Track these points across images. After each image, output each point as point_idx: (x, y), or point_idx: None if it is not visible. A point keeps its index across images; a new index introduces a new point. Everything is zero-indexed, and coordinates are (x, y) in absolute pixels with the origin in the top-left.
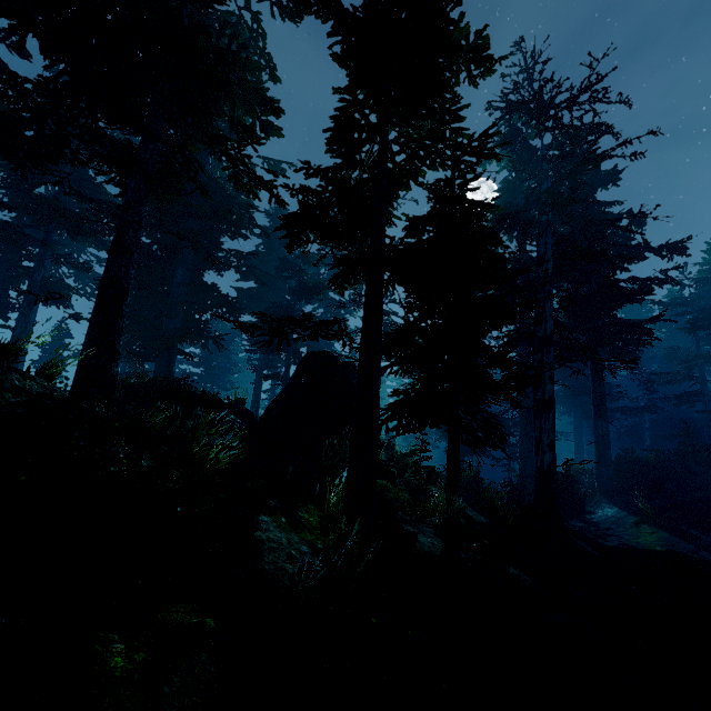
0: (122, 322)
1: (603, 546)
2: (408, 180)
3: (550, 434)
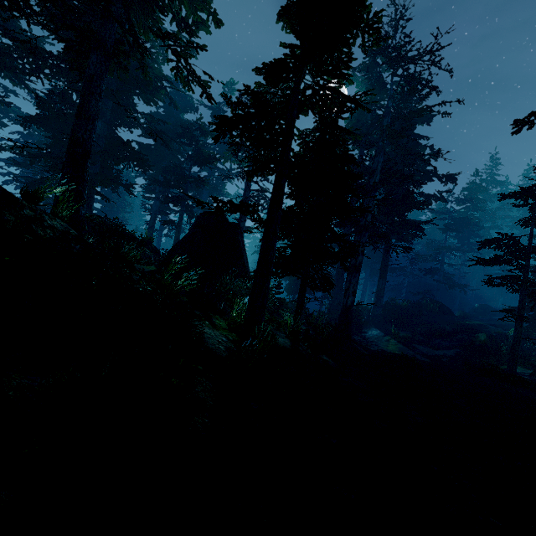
0: (87, 176)
1: (370, 349)
2: (308, 109)
3: (355, 286)
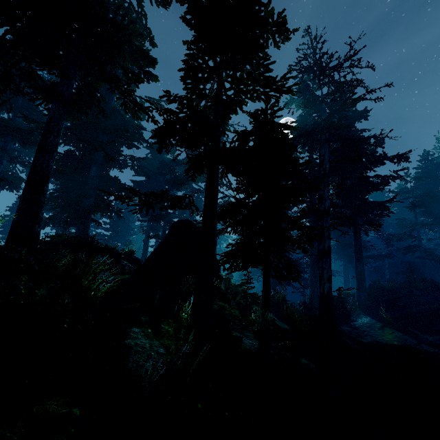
0: (44, 197)
1: (362, 342)
2: (236, 107)
3: (328, 272)
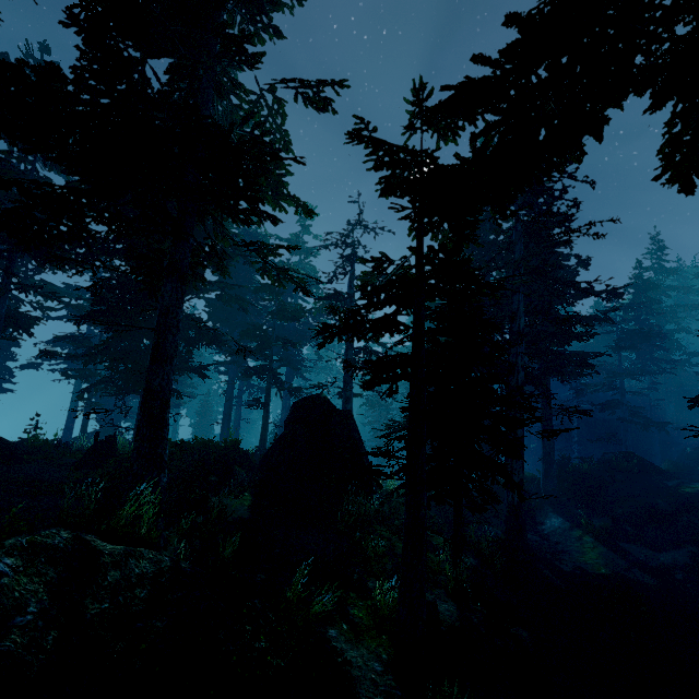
0: (167, 430)
1: (563, 572)
2: (434, 295)
3: (520, 473)
